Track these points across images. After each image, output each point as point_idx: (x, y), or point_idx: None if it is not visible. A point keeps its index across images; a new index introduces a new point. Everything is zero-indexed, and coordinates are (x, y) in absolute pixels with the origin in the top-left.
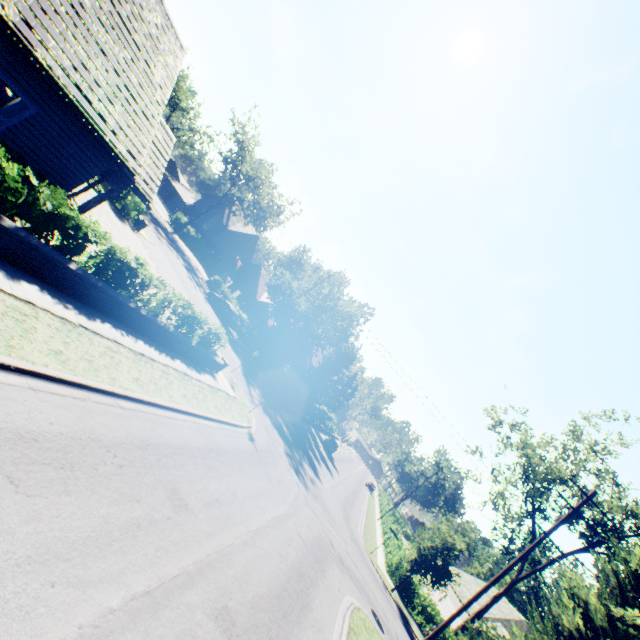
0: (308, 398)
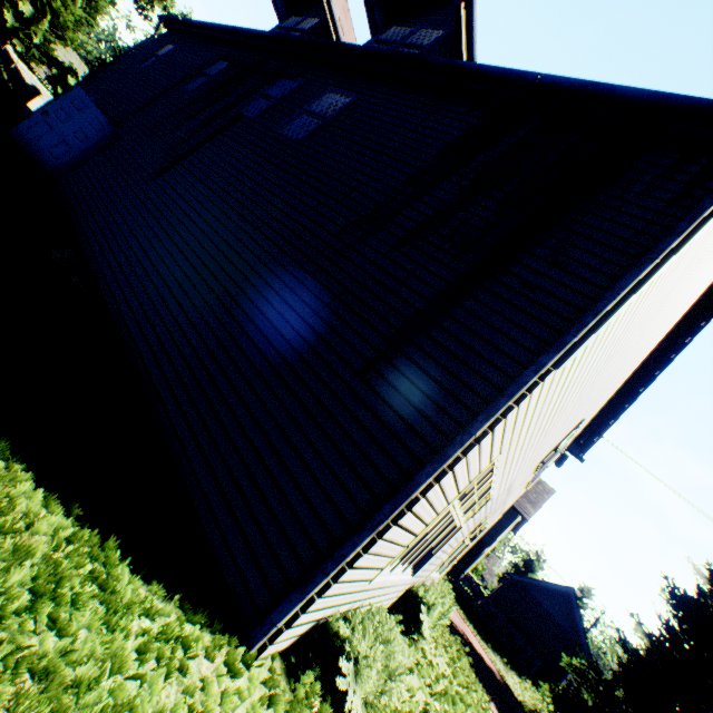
0: None
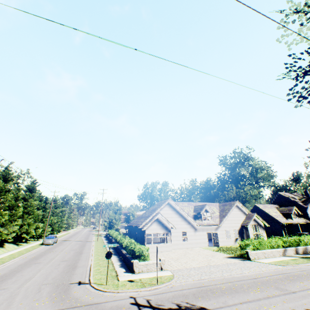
0: None
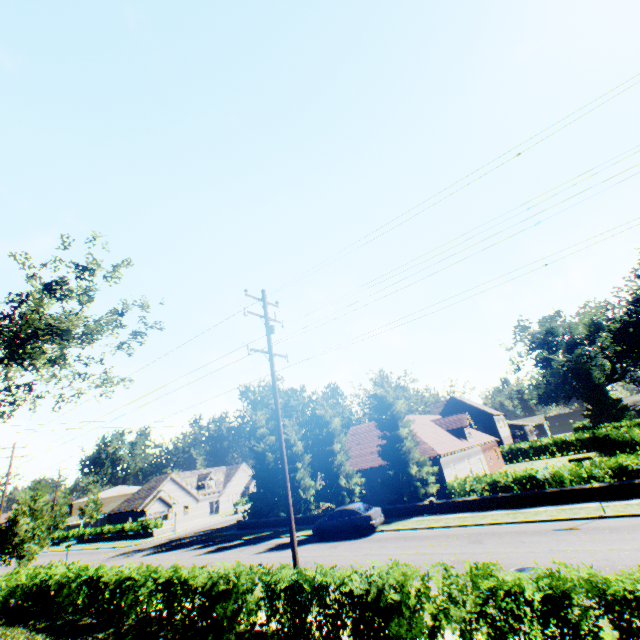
0: (251, 499)
